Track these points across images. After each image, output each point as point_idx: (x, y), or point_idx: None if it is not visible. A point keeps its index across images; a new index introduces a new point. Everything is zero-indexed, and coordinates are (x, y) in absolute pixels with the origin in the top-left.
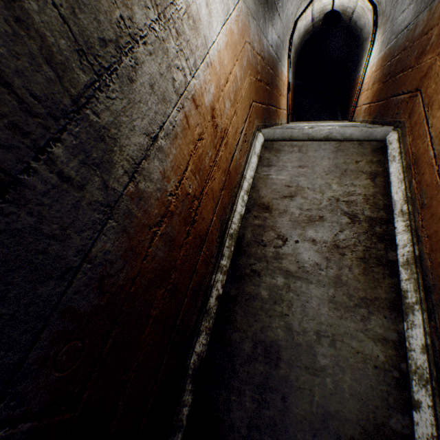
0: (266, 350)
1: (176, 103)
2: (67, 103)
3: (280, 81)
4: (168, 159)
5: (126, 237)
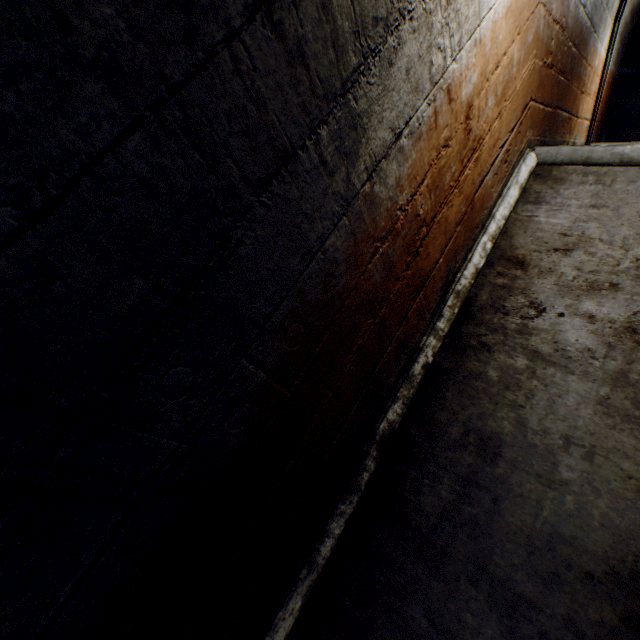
0: (481, 441)
1: (427, 94)
2: (338, 87)
3: (587, 67)
4: (405, 164)
5: (352, 241)
